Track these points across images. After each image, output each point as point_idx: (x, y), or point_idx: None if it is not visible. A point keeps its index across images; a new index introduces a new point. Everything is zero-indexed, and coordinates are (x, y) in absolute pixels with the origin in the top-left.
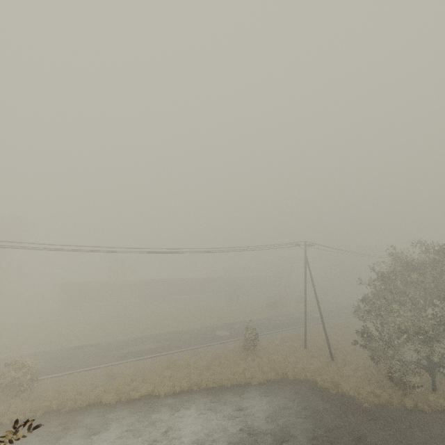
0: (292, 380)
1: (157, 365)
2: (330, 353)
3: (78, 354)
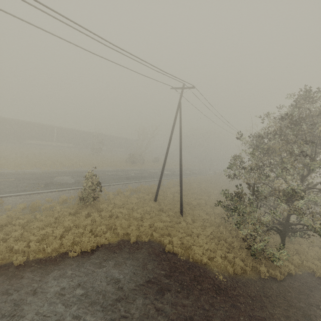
0: (133, 243)
1: None
2: (181, 209)
3: None
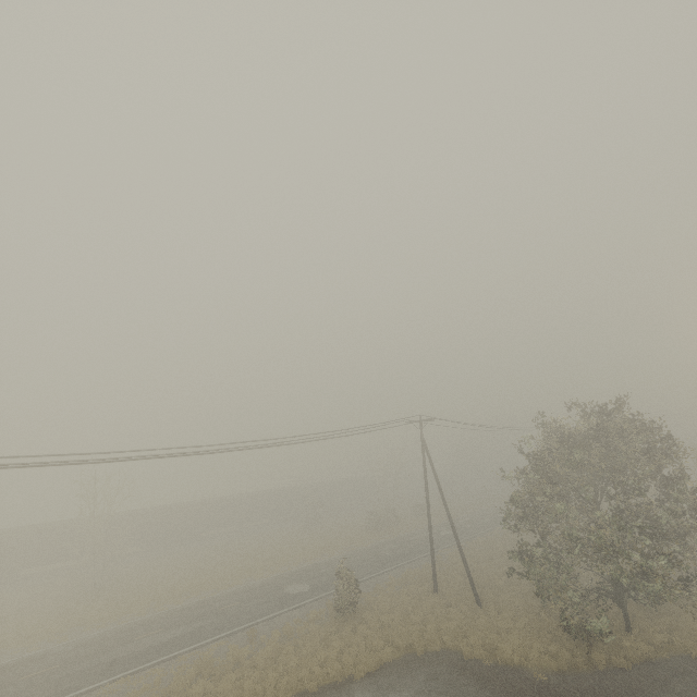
0: (422, 656)
1: (176, 675)
2: (475, 595)
3: (2, 684)
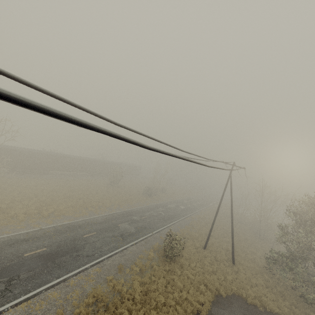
0: (225, 298)
1: (75, 304)
2: (233, 259)
3: None
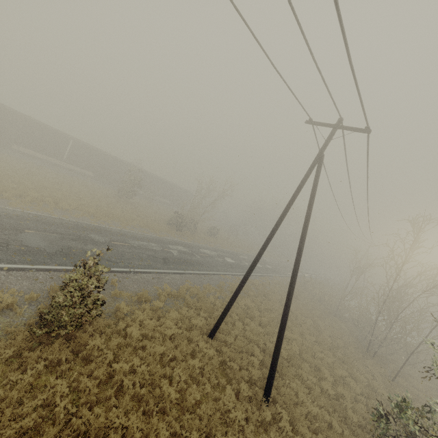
0: None
1: None
2: (269, 385)
3: None
